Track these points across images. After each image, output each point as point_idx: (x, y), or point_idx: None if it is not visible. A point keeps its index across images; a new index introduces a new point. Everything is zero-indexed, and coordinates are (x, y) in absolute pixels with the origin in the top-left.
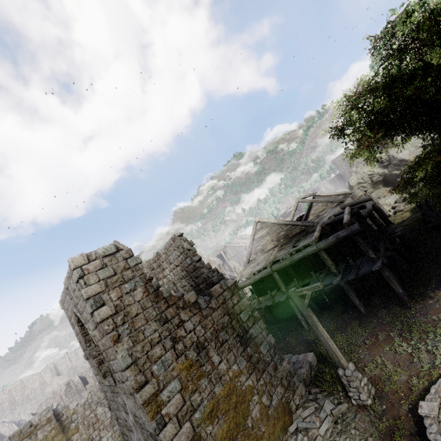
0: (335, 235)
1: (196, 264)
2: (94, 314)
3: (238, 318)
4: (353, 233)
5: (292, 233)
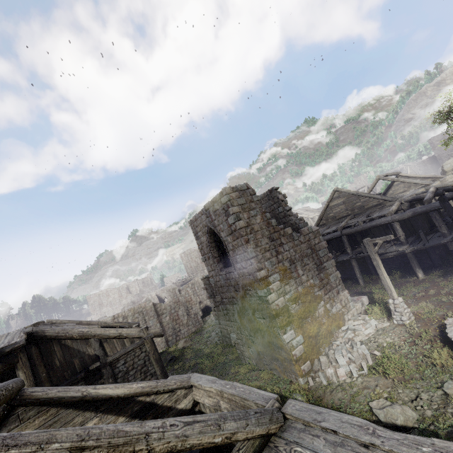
0: (412, 209)
1: (287, 213)
2: (235, 224)
3: (317, 253)
4: (431, 209)
5: (368, 205)
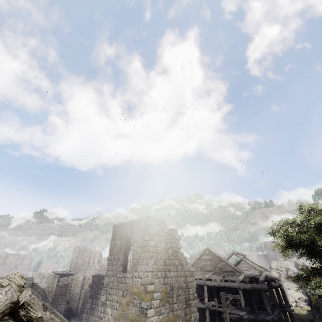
0: (251, 284)
1: (177, 249)
2: (149, 241)
3: (188, 289)
4: (262, 289)
5: (225, 268)
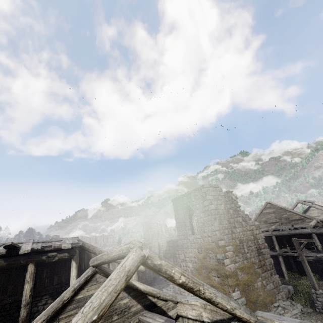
0: None
1: (237, 208)
2: (209, 206)
3: (257, 240)
4: None
5: (292, 218)
